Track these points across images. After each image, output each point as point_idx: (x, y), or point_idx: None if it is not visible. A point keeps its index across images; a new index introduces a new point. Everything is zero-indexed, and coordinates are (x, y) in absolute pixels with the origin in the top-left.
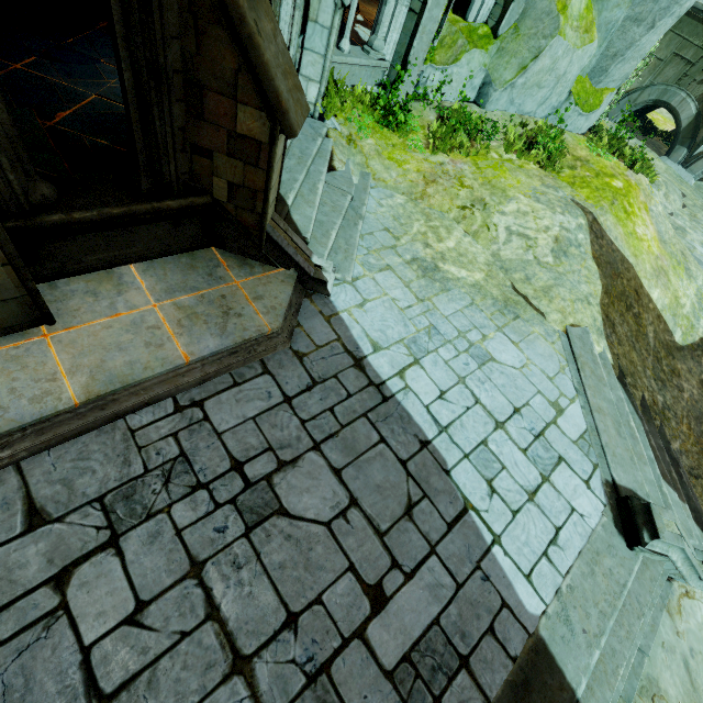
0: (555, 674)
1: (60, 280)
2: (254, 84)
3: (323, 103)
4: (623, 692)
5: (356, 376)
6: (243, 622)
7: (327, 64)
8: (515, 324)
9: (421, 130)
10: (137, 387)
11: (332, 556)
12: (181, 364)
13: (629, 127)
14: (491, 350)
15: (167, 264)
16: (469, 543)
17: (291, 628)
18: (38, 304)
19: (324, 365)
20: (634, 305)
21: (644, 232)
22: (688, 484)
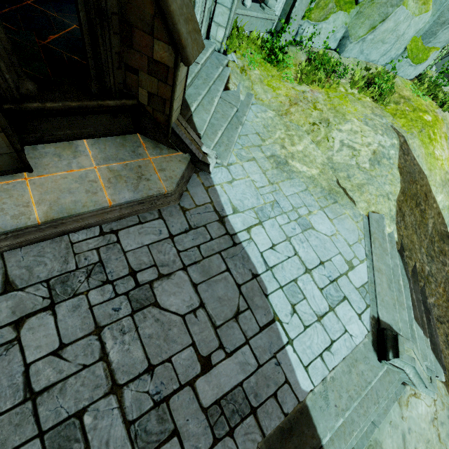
0: (310, 428)
1: (40, 145)
2: (164, 26)
3: (227, 43)
4: (356, 446)
5: (218, 227)
6: (121, 365)
7: (232, 15)
8: (333, 206)
9: (293, 67)
10: (78, 217)
11: (182, 335)
12: (106, 206)
13: None
14: (313, 222)
15: (107, 141)
16: (272, 341)
17: (149, 373)
18: (22, 159)
19: (199, 218)
20: (422, 204)
21: (440, 153)
22: (434, 326)
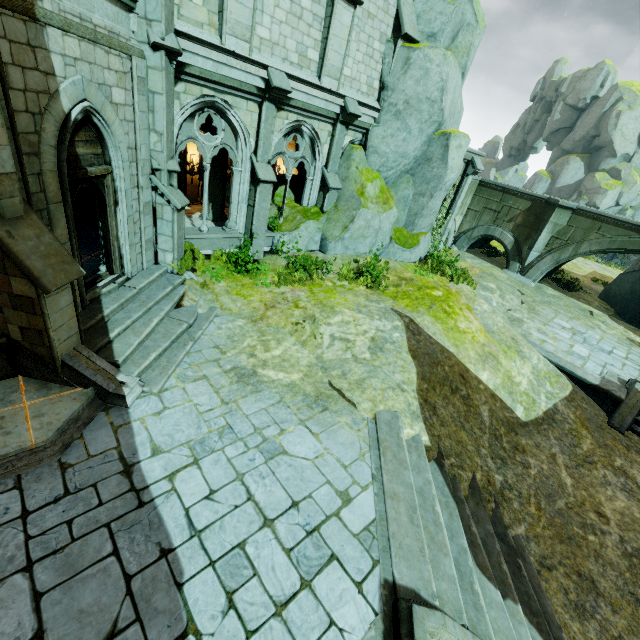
0: None
1: None
2: (15, 264)
3: (178, 264)
4: None
5: (118, 482)
6: None
7: (175, 241)
8: (321, 416)
9: (272, 272)
10: None
11: None
12: None
13: (476, 253)
14: (285, 444)
15: None
16: None
17: None
18: None
19: (87, 474)
20: (461, 388)
21: (467, 326)
22: (534, 579)
